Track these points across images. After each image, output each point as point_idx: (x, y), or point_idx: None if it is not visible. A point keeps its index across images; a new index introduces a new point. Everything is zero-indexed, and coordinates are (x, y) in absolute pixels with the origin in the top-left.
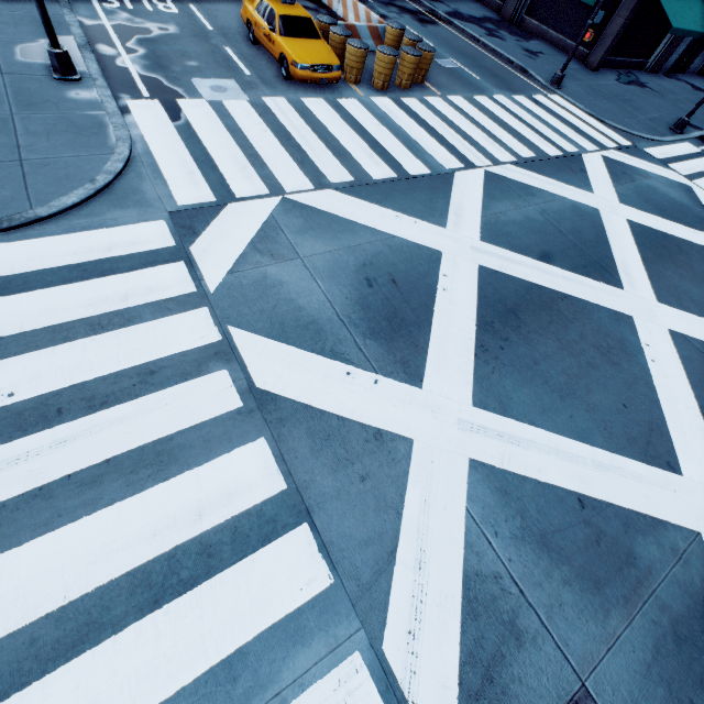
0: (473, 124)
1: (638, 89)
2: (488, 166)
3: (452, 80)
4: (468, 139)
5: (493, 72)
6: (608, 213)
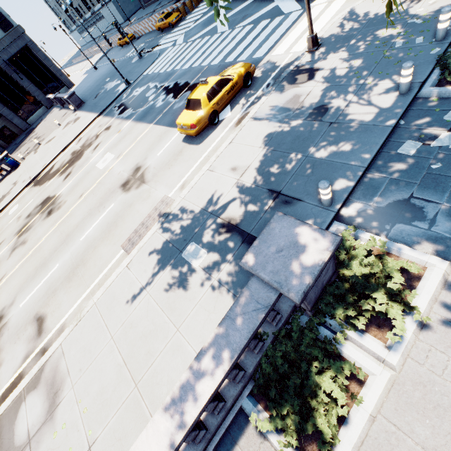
0: None
1: None
2: None
3: None
4: None
5: None
6: None
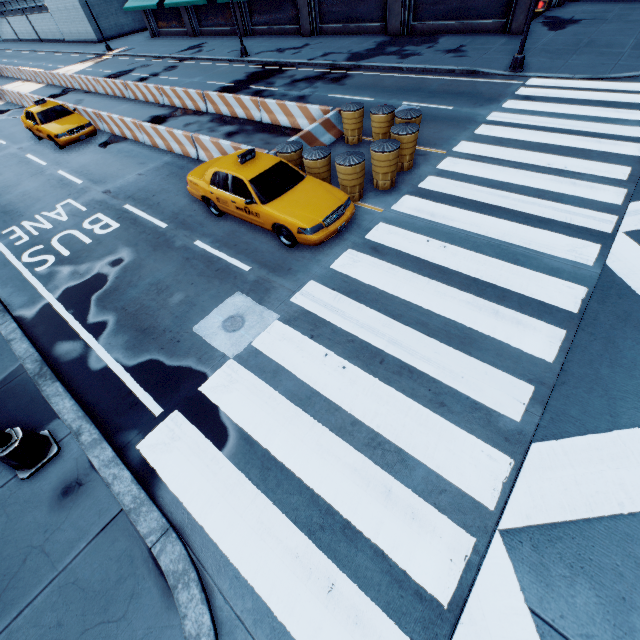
0: (521, 170)
1: (578, 27)
2: (618, 222)
3: (433, 126)
4: (543, 195)
5: (450, 91)
6: None
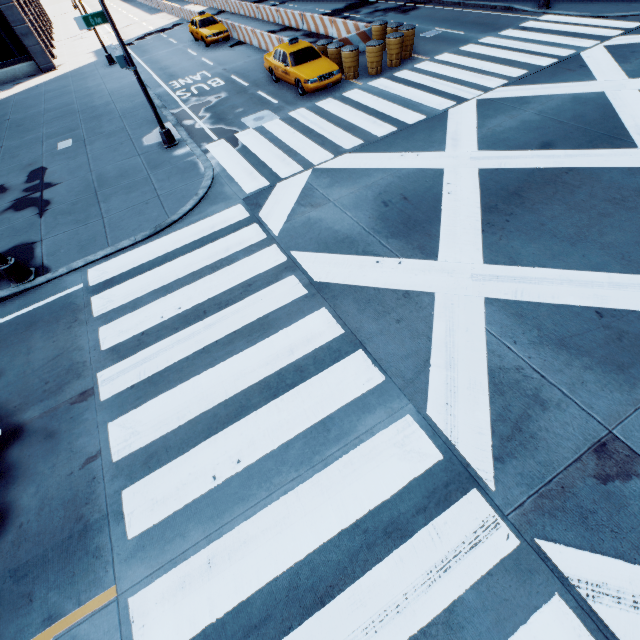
0: (461, 70)
1: None
2: (480, 95)
3: (437, 44)
4: (457, 82)
5: (476, 22)
6: (615, 92)
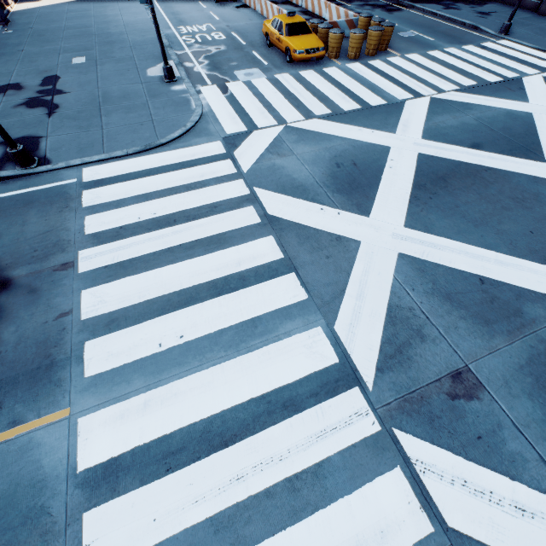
0: (424, 70)
1: None
2: (434, 94)
3: (410, 45)
4: (419, 79)
5: (446, 33)
6: (541, 115)
